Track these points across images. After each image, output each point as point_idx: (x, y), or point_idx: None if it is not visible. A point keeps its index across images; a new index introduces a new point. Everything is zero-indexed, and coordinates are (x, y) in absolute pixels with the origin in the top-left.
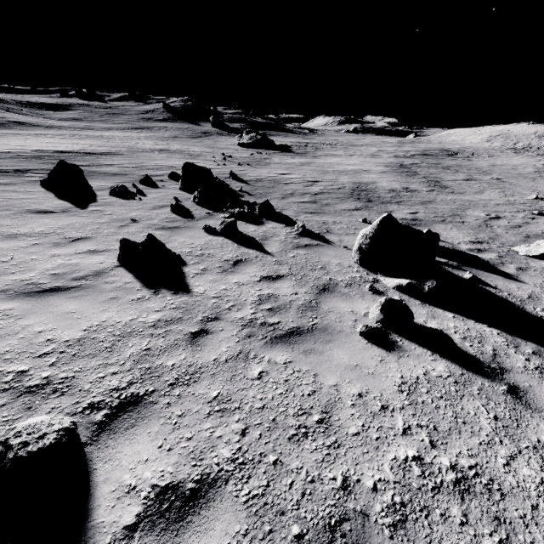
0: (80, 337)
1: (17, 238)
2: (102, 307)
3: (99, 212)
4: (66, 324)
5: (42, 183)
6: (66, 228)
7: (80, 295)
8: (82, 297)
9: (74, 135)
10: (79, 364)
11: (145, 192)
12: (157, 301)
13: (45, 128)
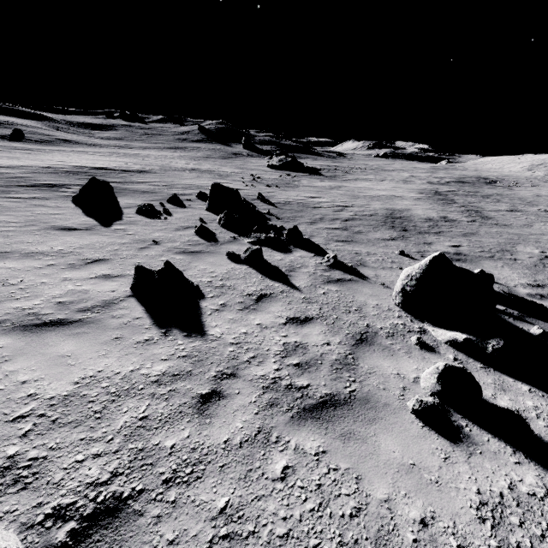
0: (67, 394)
1: (34, 257)
2: (102, 350)
3: (122, 231)
4: (56, 372)
5: (73, 198)
6: (86, 247)
7: (81, 332)
8: (83, 336)
9: (113, 153)
10: (57, 436)
11: (171, 211)
12: (166, 345)
13: (88, 146)
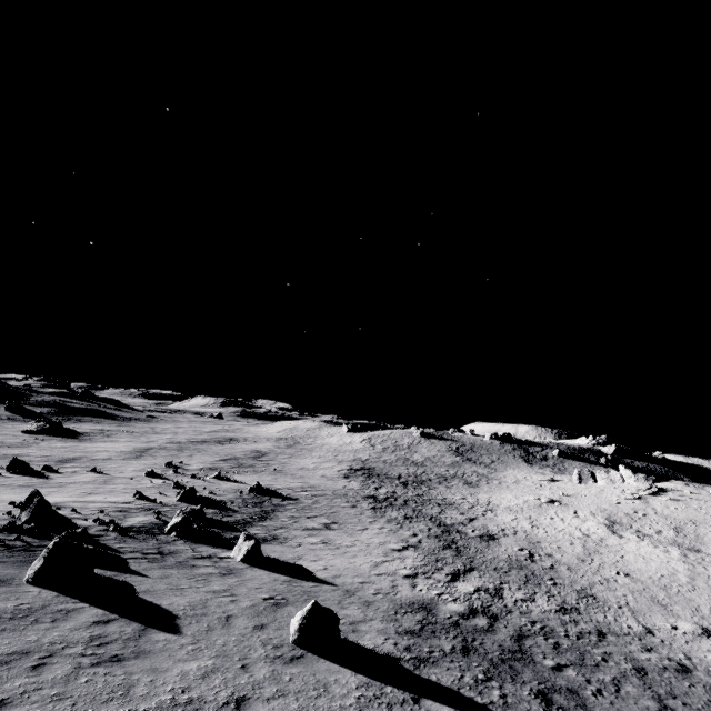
0: None
1: None
2: None
3: None
4: None
5: None
6: None
7: None
8: None
9: None
10: None
11: None
12: None
13: None
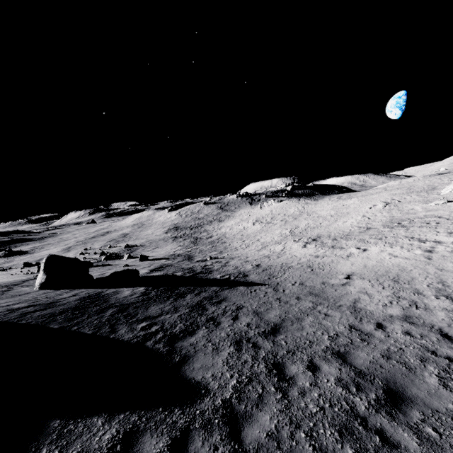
0: None
1: None
2: None
3: None
4: None
5: None
6: None
7: None
8: None
9: None
10: None
11: None
12: None
13: None
